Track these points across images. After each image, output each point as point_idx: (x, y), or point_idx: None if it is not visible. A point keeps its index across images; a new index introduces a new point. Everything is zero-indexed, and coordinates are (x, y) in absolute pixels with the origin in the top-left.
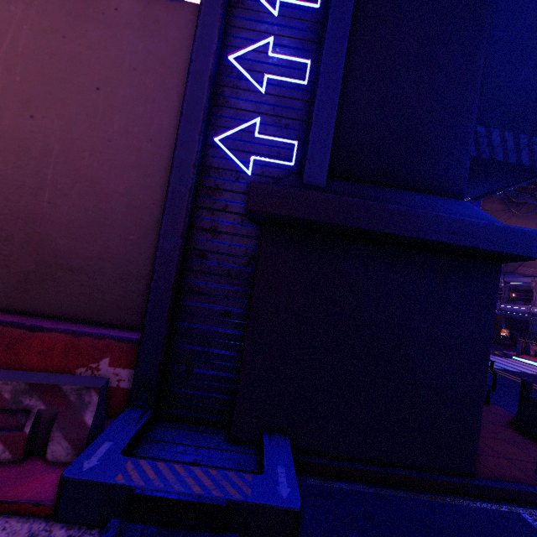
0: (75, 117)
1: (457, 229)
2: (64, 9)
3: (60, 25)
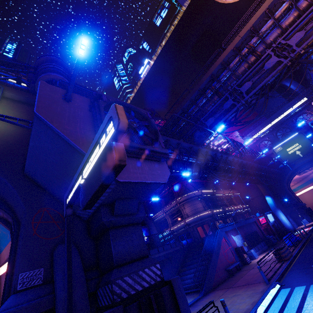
0: None
1: None
2: None
3: None
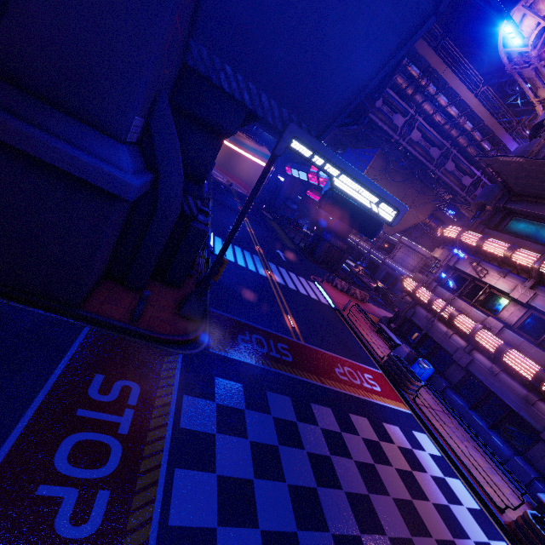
0: None
1: (72, 162)
2: None
3: None
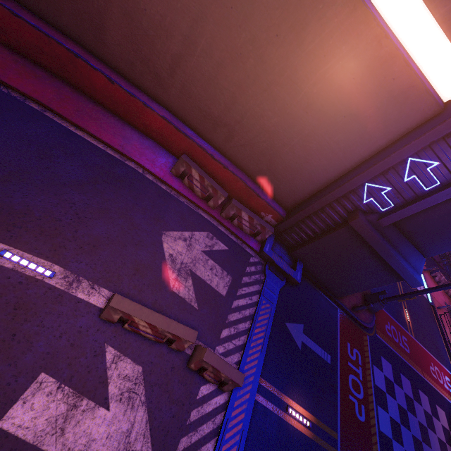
0: (324, 124)
1: (401, 269)
2: (368, 62)
3: (358, 71)
